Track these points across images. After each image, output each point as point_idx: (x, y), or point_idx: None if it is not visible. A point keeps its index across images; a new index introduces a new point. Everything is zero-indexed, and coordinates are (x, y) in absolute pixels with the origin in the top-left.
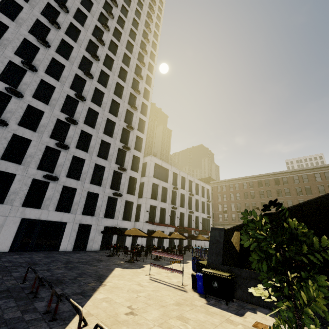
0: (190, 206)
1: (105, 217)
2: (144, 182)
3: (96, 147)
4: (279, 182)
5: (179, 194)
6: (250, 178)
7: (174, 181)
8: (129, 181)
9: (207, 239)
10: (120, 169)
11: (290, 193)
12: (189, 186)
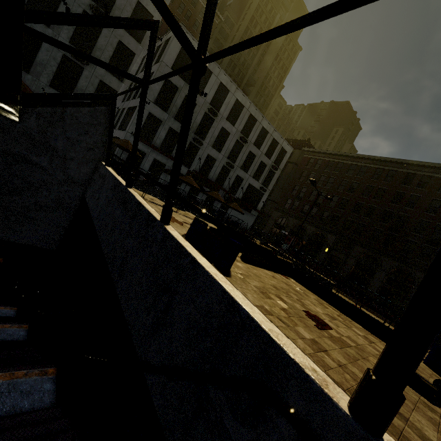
0: (234, 158)
1: (55, 88)
2: (154, 71)
3: None
4: (412, 181)
5: (219, 127)
6: (367, 159)
7: (218, 101)
8: (118, 51)
9: (192, 184)
10: (93, 12)
11: (416, 204)
12: (248, 126)
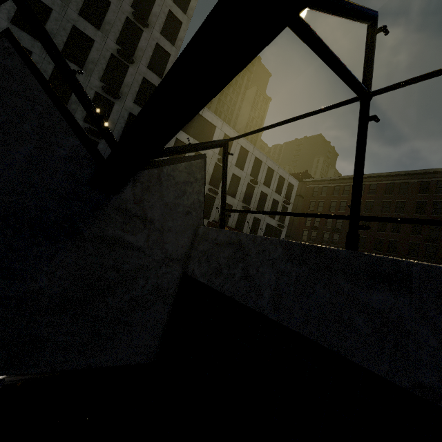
0: (248, 200)
1: None
2: None
3: (60, 36)
4: (428, 188)
5: (230, 174)
6: (374, 177)
7: None
8: (129, 122)
9: None
10: (105, 92)
11: None
12: (255, 168)
